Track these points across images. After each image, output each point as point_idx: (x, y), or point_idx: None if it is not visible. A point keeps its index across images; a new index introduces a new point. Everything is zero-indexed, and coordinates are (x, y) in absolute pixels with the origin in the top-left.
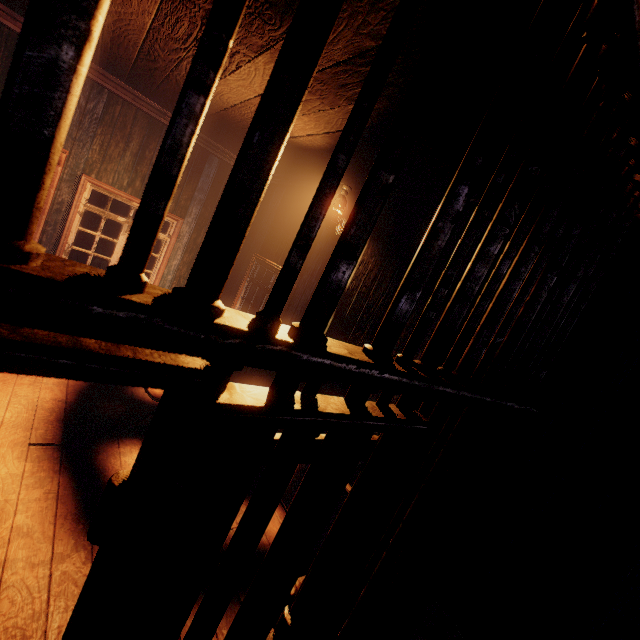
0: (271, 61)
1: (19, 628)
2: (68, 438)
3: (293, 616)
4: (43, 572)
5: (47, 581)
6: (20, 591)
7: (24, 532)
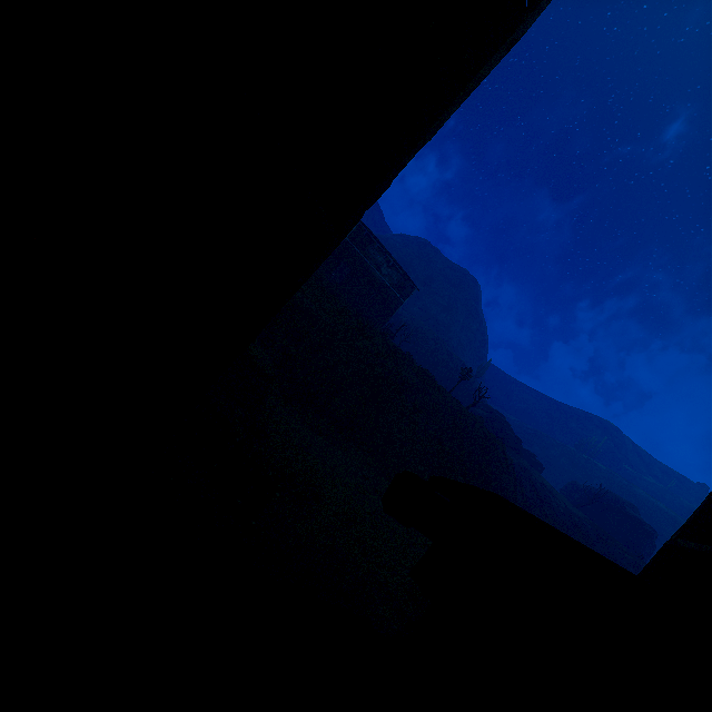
0: None
1: None
2: None
3: None
4: None
5: None
6: None
7: None
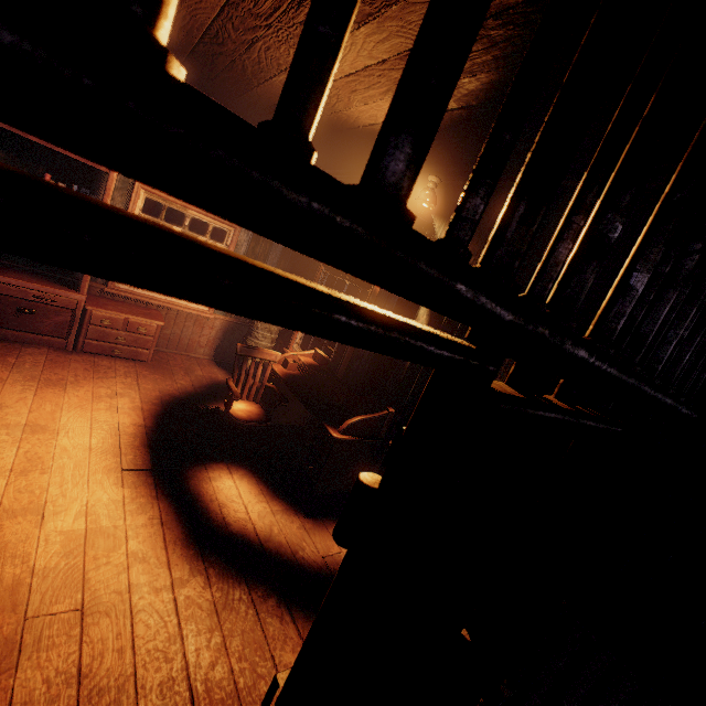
0: (376, 32)
1: (160, 651)
2: (157, 463)
3: (471, 632)
4: (168, 597)
5: (174, 605)
6: (152, 615)
7: (140, 557)
